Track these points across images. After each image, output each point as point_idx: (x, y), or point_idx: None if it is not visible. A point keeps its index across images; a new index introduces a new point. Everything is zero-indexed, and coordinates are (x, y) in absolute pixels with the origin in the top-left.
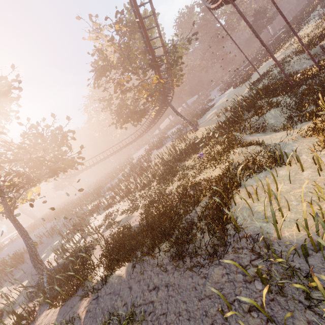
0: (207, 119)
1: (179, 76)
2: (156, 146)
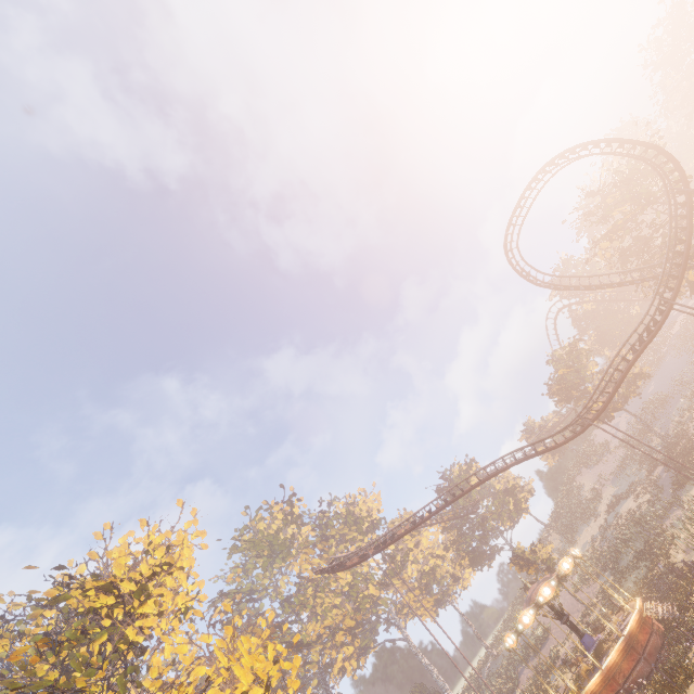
0: None
1: None
2: None
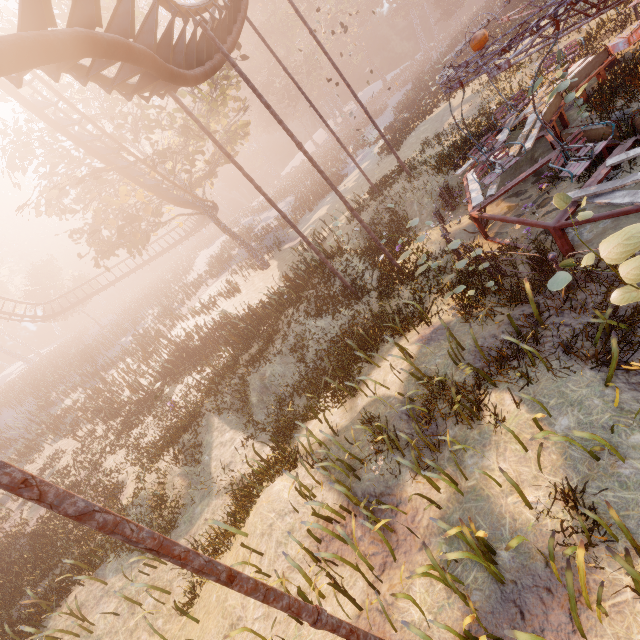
0: (303, 231)
1: (233, 133)
2: (208, 274)
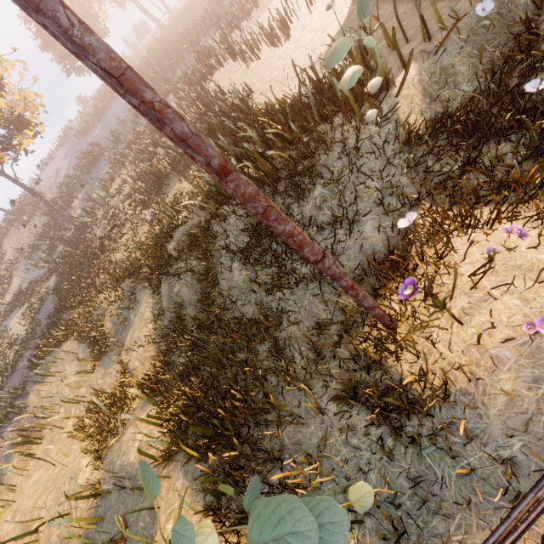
0: None
1: None
2: None
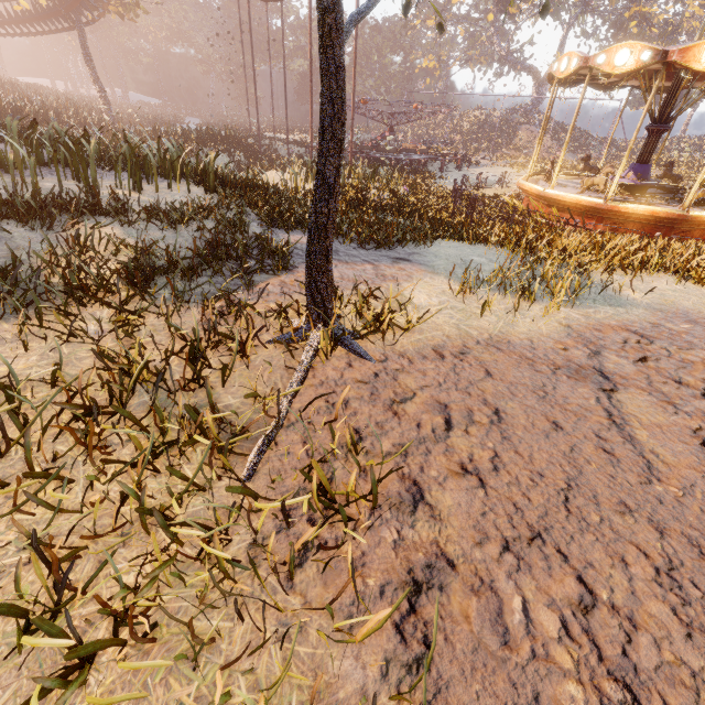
0: None
1: (134, 4)
2: None
